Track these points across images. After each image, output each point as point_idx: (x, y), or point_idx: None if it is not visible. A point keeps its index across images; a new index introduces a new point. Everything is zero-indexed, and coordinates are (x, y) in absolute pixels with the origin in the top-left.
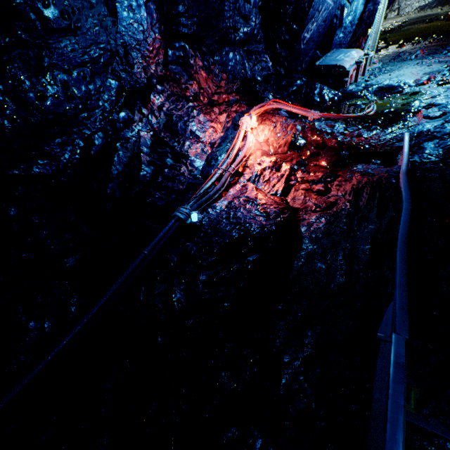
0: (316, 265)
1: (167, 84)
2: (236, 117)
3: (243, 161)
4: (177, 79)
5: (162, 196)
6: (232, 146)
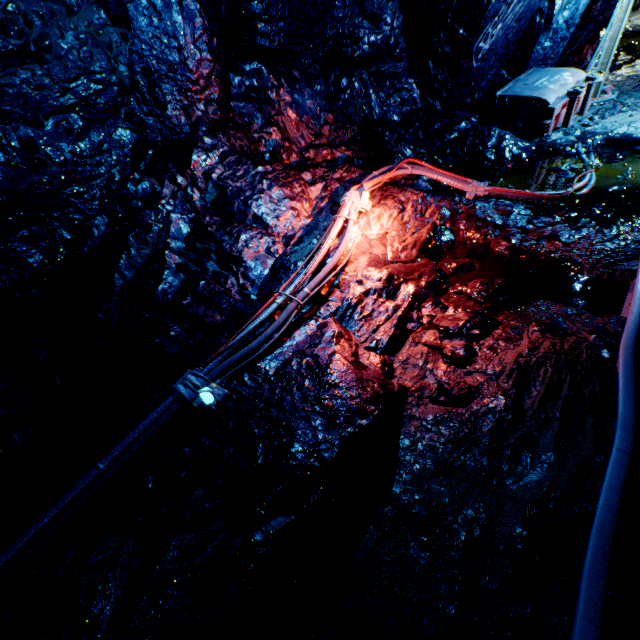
0: (408, 547)
1: (224, 135)
2: (339, 189)
3: (329, 278)
4: (245, 125)
5: (181, 333)
6: (316, 247)
